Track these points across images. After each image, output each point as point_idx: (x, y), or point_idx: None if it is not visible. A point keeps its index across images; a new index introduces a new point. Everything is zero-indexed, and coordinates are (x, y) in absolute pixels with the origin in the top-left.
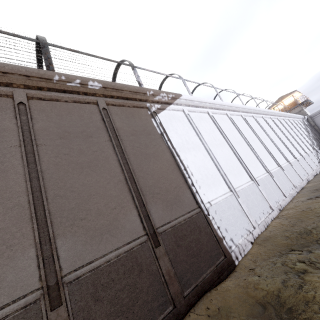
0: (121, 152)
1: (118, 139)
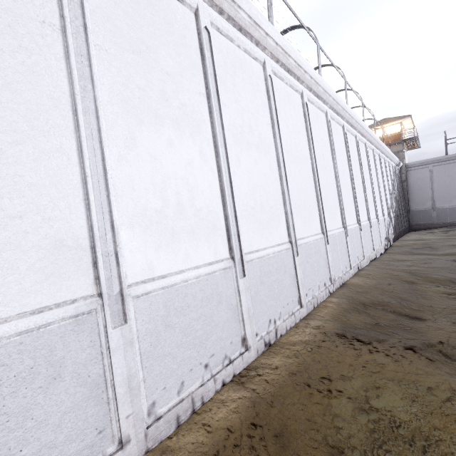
0: None
1: None
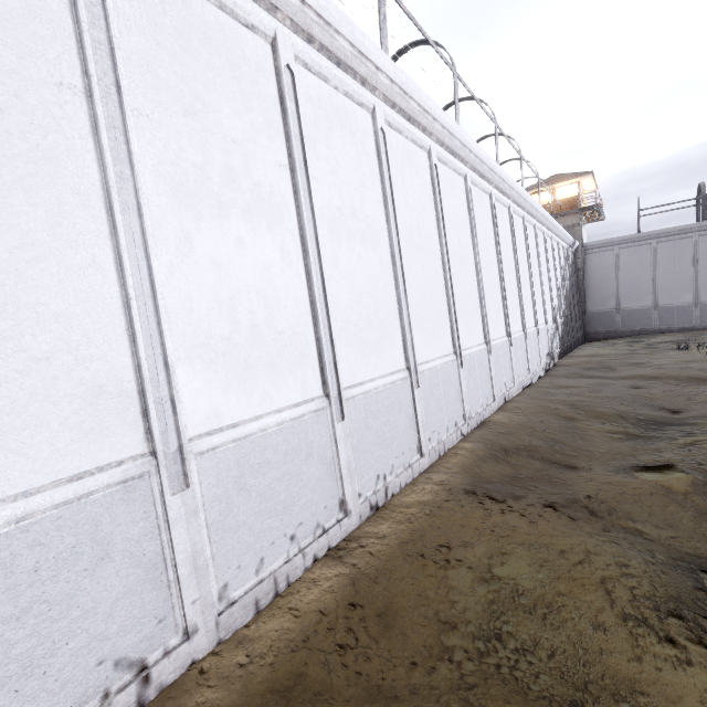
0: None
1: None
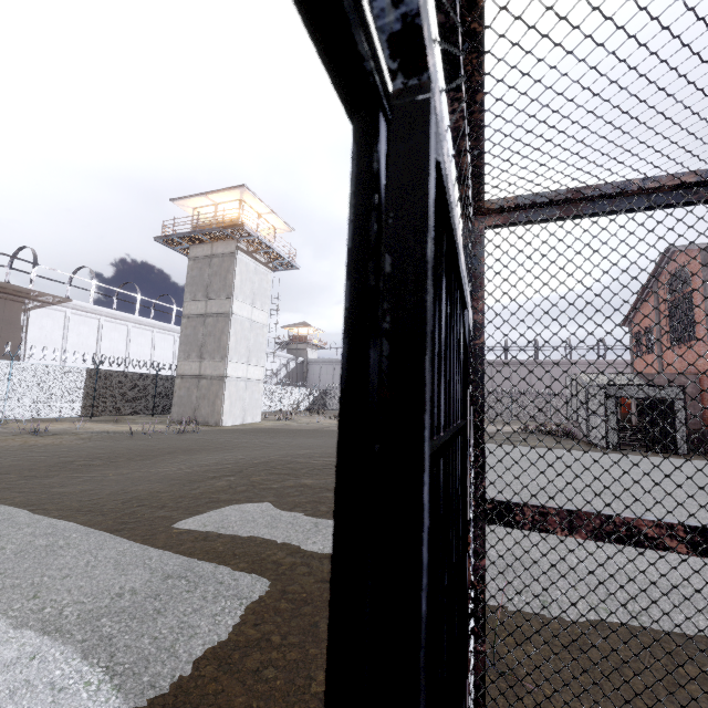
0: None
1: None
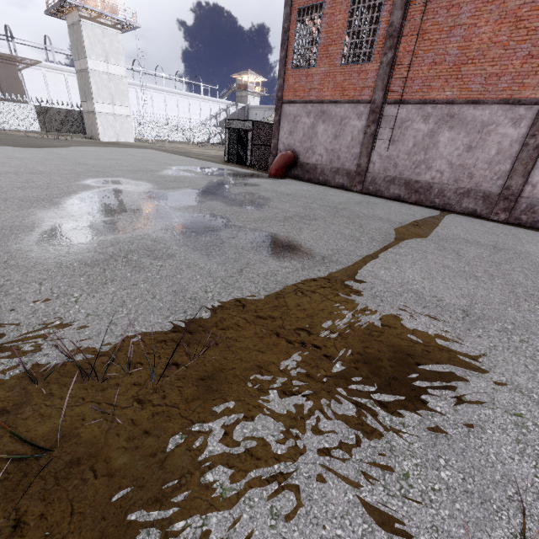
0: None
1: None
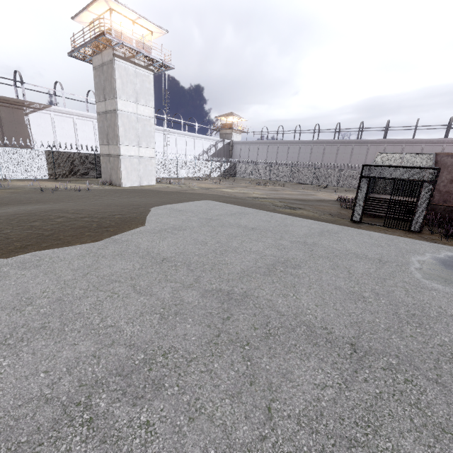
0: (2, 128)
1: (2, 123)
